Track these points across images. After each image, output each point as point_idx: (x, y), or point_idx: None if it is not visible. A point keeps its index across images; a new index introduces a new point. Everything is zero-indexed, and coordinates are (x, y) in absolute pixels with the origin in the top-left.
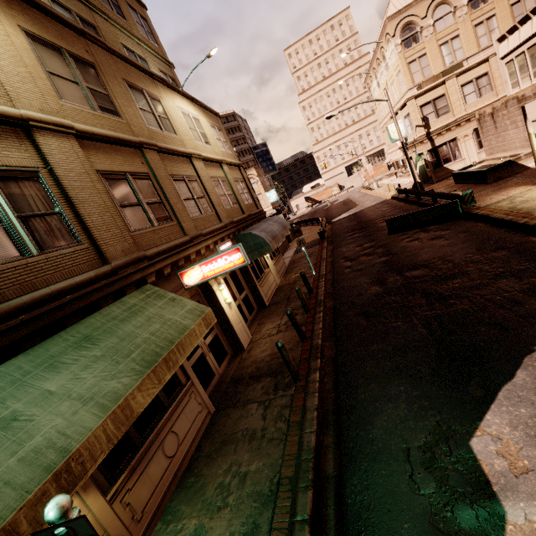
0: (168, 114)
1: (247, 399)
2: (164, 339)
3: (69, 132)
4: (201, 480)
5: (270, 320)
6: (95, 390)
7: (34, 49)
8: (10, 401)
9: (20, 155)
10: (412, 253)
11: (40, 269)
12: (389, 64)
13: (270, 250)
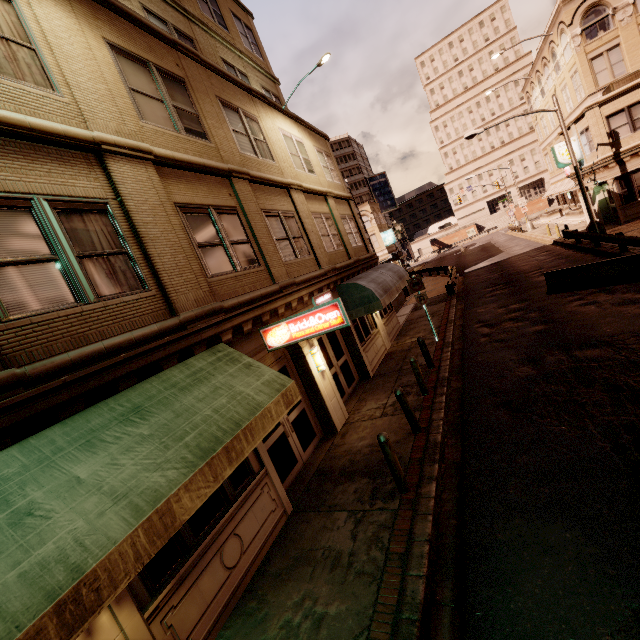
0: (266, 137)
1: (334, 504)
2: (229, 420)
3: (147, 158)
4: (264, 608)
5: (373, 396)
6: (132, 484)
7: (118, 64)
8: (30, 487)
9: (88, 184)
10: (585, 322)
11: (96, 319)
12: (561, 63)
13: (379, 307)
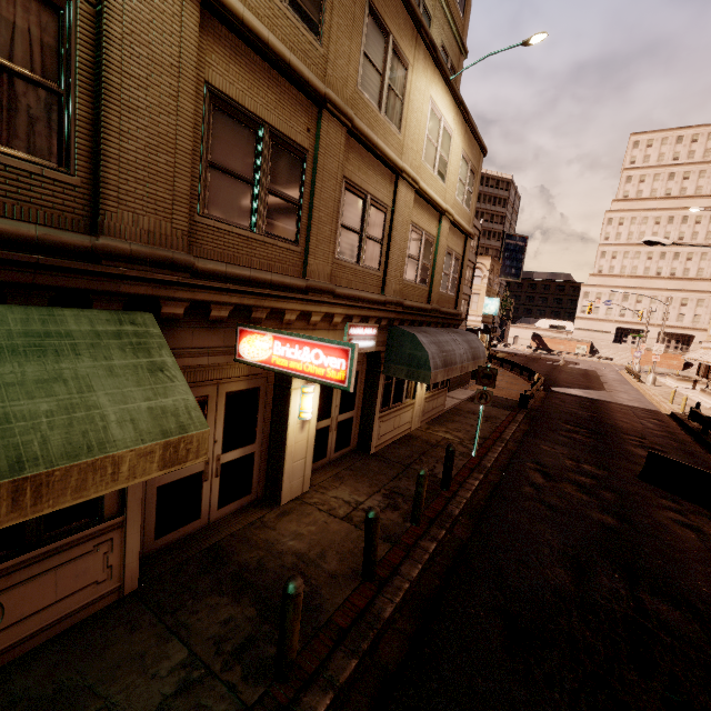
0: (408, 95)
1: (186, 623)
2: (11, 448)
3: None
4: None
5: (354, 482)
6: None
7: None
8: None
9: None
10: (675, 554)
11: None
12: None
13: (426, 379)
